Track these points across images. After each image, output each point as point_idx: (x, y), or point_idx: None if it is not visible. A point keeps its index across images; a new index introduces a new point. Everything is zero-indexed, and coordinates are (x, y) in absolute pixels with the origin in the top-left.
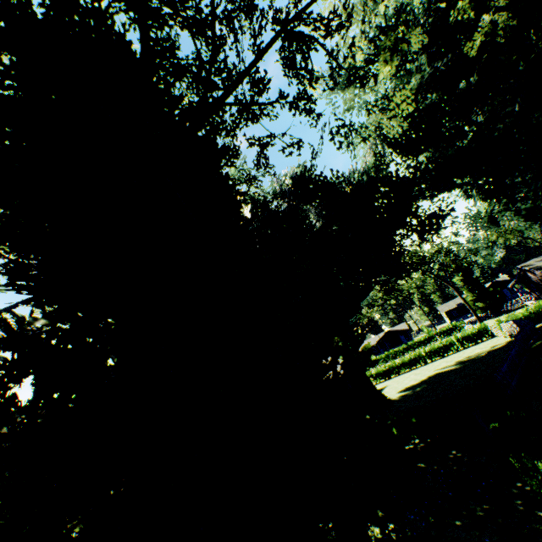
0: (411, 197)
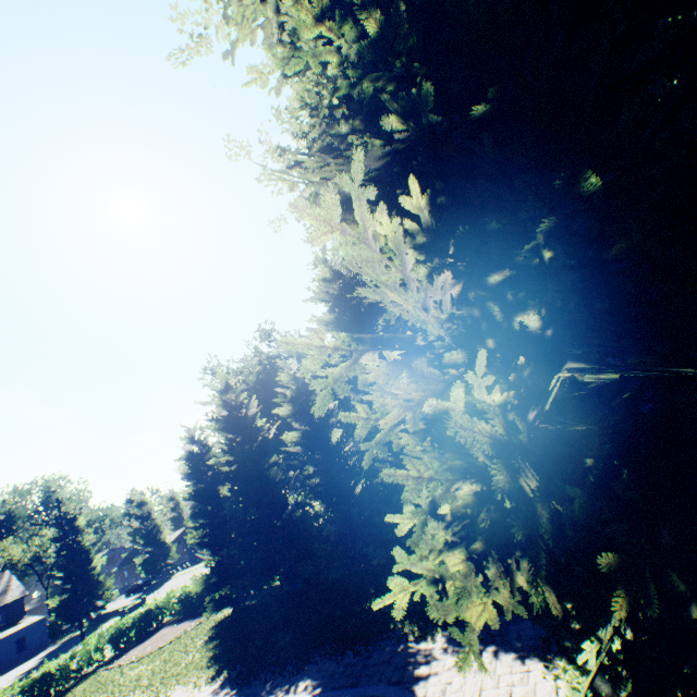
0: None
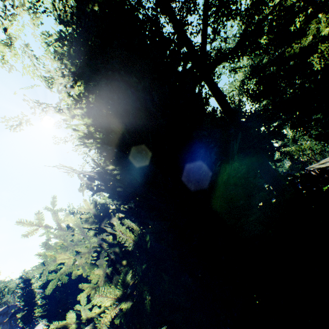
0: (258, 124)
